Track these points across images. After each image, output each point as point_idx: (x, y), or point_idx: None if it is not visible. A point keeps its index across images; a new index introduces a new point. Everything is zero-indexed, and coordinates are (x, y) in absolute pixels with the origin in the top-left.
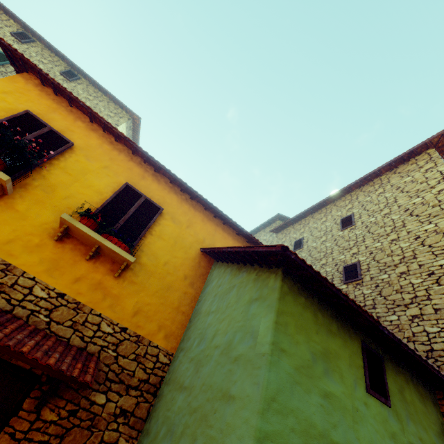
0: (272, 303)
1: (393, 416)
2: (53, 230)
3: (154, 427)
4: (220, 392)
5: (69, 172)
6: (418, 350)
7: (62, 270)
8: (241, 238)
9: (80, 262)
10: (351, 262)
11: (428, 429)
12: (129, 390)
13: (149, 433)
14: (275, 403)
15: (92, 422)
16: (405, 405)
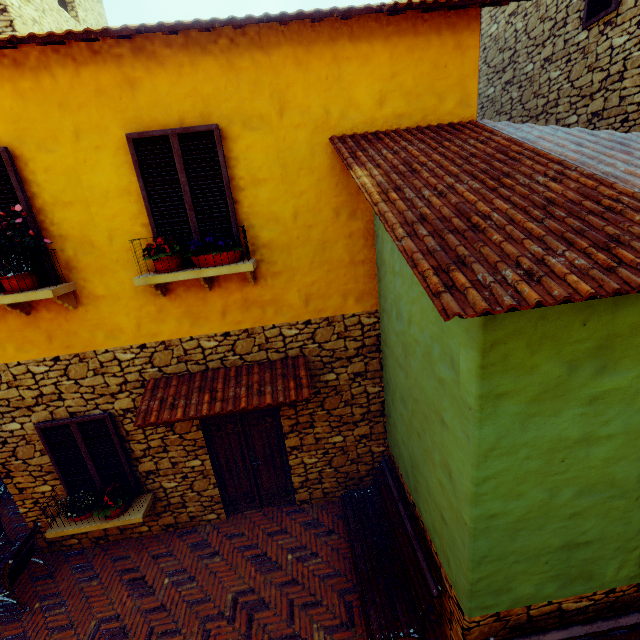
0: (472, 332)
1: None
2: (150, 288)
3: (390, 382)
4: (432, 405)
5: (66, 200)
6: None
7: (203, 316)
8: (406, 16)
9: (207, 297)
10: None
11: None
12: (351, 360)
13: (388, 384)
14: (495, 451)
15: (336, 390)
16: None
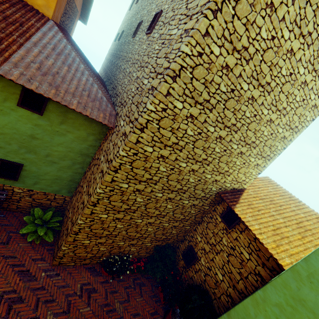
0: None
1: (44, 119)
2: None
3: None
4: None
5: None
6: (124, 99)
7: None
8: None
9: None
10: (162, 9)
11: (83, 130)
12: None
13: None
14: None
15: None
16: (64, 118)
